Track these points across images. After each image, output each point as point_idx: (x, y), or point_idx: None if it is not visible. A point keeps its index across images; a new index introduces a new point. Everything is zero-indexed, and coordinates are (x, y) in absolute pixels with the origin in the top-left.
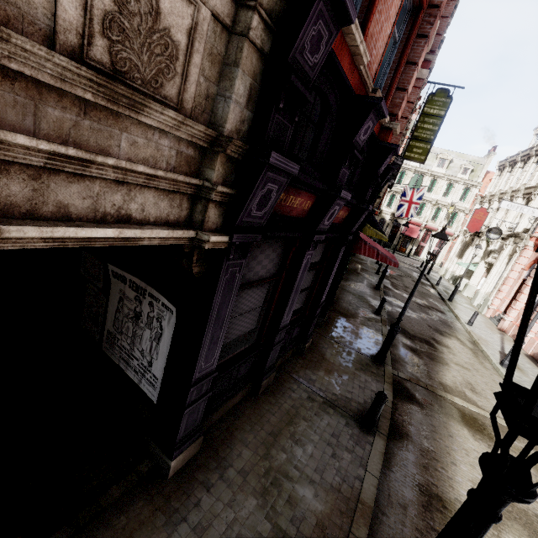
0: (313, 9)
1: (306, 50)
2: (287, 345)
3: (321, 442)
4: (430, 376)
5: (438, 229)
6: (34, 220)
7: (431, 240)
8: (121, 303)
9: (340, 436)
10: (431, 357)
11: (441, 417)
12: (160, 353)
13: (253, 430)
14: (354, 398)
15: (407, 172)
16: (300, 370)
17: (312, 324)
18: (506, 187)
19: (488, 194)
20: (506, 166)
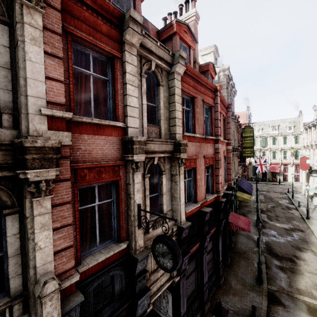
0: (183, 232)
1: (184, 235)
2: (212, 285)
3: None
4: (291, 285)
5: (290, 163)
6: (151, 296)
7: (290, 170)
8: None
9: None
10: (292, 271)
11: (295, 311)
12: (169, 307)
13: None
14: (247, 308)
15: (256, 139)
16: (221, 297)
17: (220, 272)
18: (312, 140)
19: (305, 145)
20: (307, 128)
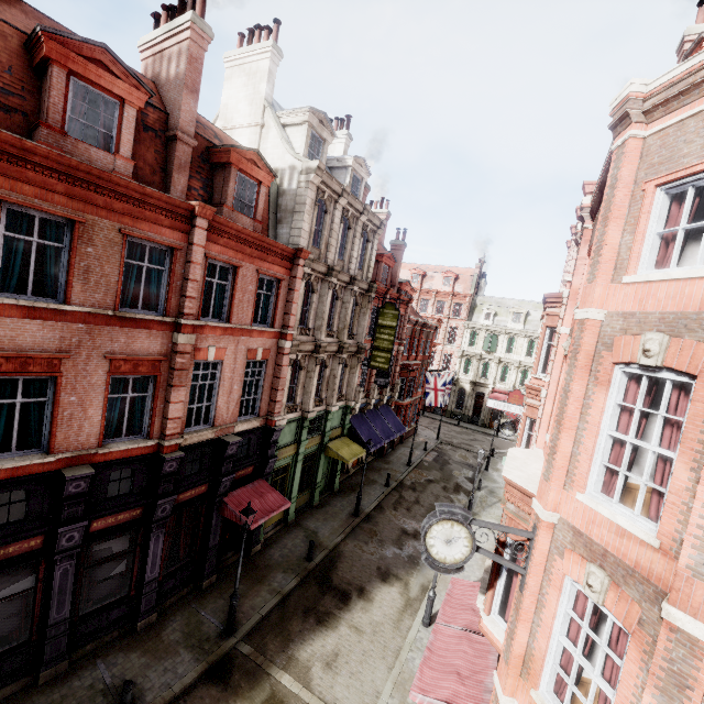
0: None
1: None
2: (105, 627)
3: None
4: (287, 647)
5: None
6: None
7: None
8: None
9: None
10: (322, 619)
11: (236, 701)
12: None
13: None
14: (142, 684)
15: (478, 332)
16: (114, 653)
17: (142, 601)
18: None
19: None
20: None
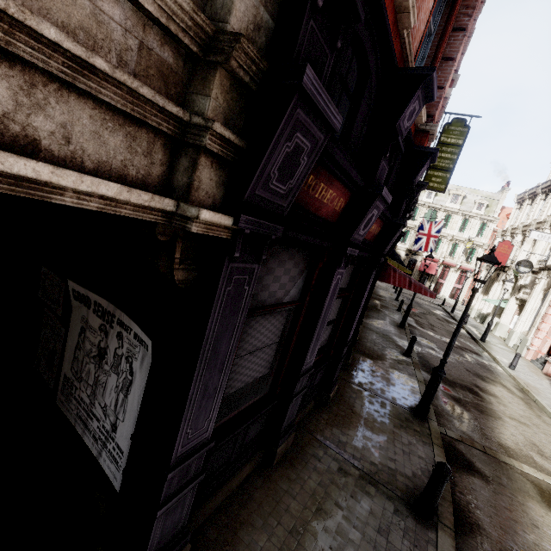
0: None
1: None
2: (309, 394)
3: (365, 544)
4: (485, 434)
5: (456, 265)
6: None
7: (450, 277)
8: (82, 336)
9: (390, 533)
10: (480, 409)
11: (515, 495)
12: (129, 411)
13: (266, 526)
14: (399, 469)
15: (420, 208)
16: (325, 428)
17: (337, 367)
18: (529, 219)
19: (510, 227)
20: (525, 199)
